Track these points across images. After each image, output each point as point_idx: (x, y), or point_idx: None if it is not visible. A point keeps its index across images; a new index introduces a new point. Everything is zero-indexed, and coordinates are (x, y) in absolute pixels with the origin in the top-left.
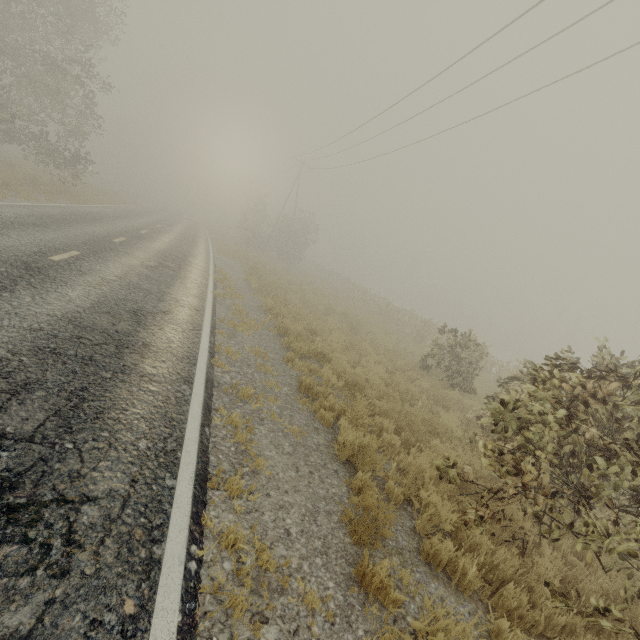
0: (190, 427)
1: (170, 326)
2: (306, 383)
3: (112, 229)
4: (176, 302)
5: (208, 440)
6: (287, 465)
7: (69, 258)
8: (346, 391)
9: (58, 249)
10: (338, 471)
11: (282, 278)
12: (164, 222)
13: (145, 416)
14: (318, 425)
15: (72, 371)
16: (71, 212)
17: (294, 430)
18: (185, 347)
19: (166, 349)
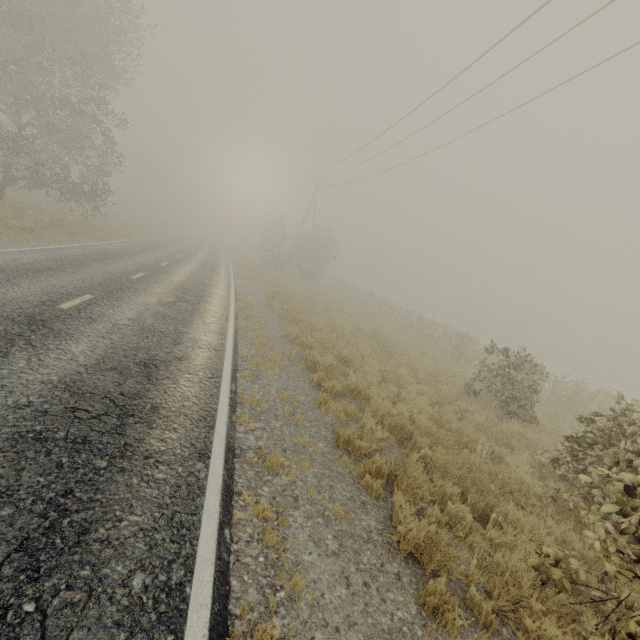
0: (204, 534)
1: (185, 376)
2: (345, 437)
3: (132, 265)
4: (193, 343)
5: (228, 550)
6: (334, 576)
7: (80, 304)
8: (391, 438)
9: (70, 294)
10: (400, 575)
11: (305, 299)
12: (185, 251)
13: (145, 526)
14: (365, 497)
15: (57, 465)
16: (92, 251)
17: (337, 512)
18: (202, 403)
19: (179, 410)
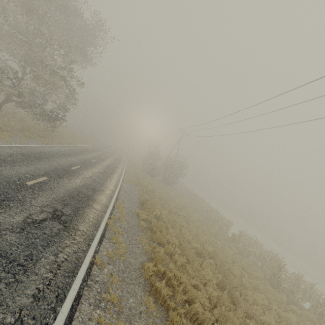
0: None
1: None
2: None
3: (44, 167)
4: None
5: None
6: None
7: None
8: None
9: None
10: None
11: (164, 205)
12: (100, 157)
13: None
14: None
15: None
16: (24, 152)
17: None
18: None
19: None
